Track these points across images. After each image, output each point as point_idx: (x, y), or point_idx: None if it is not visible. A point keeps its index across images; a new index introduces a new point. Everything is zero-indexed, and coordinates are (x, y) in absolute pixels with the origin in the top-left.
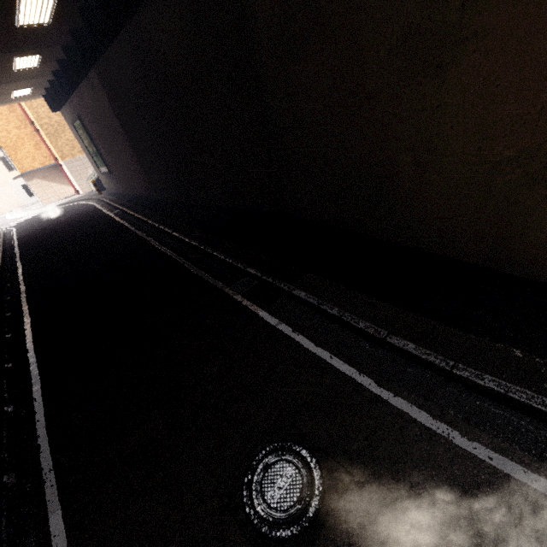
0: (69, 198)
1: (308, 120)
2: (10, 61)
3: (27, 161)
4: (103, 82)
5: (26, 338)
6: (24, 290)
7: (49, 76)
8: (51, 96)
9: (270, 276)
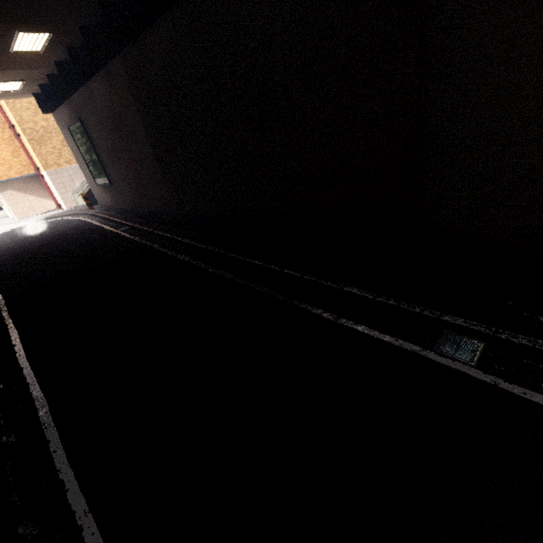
0: (49, 213)
1: (540, 95)
2: (9, 38)
3: (2, 169)
4: (131, 72)
5: (50, 449)
6: (18, 339)
7: (50, 68)
8: (46, 94)
9: (514, 333)
